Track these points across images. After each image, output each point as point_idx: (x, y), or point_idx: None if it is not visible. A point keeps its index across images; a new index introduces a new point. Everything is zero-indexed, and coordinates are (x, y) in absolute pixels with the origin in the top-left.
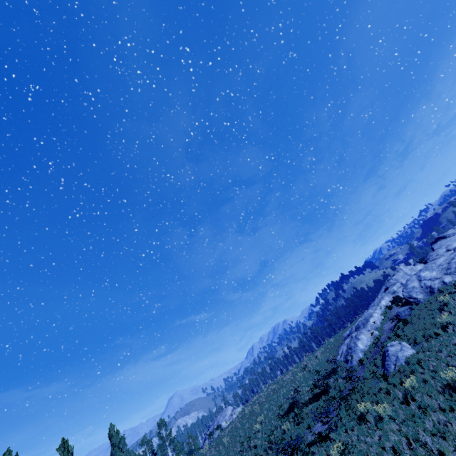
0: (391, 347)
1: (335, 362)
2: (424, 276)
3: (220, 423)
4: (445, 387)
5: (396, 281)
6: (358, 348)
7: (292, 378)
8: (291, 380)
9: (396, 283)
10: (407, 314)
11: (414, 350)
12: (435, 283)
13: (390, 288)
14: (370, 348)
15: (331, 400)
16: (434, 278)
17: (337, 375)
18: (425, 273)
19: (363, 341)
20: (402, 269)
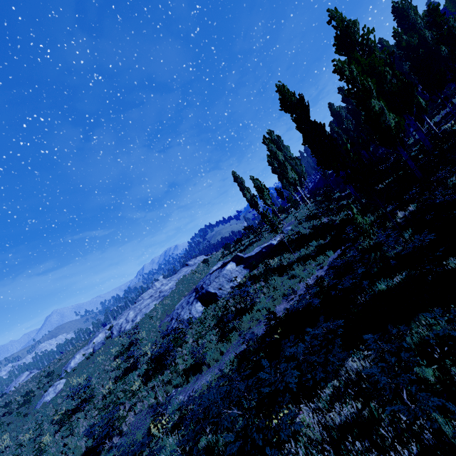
0: (52, 387)
1: (52, 375)
2: (129, 315)
3: (11, 388)
4: (7, 446)
5: (142, 298)
6: (70, 365)
7: (48, 370)
8: (45, 372)
9: (141, 300)
10: (98, 348)
11: (55, 394)
12: (123, 327)
13: (134, 305)
14: (75, 367)
15: (2, 424)
16: (128, 321)
17: (44, 388)
18: (131, 313)
19: (75, 360)
20: (156, 285)
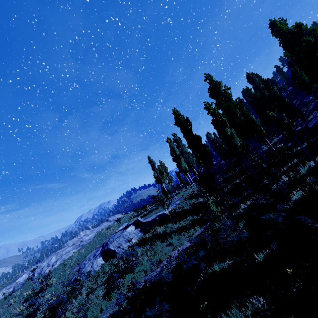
0: None
1: None
2: (51, 260)
3: None
4: None
5: (67, 245)
6: None
7: None
8: None
9: (66, 246)
10: (18, 288)
11: None
12: (44, 270)
13: (59, 250)
14: None
15: None
16: (49, 264)
17: None
18: (53, 258)
19: None
20: (81, 235)
